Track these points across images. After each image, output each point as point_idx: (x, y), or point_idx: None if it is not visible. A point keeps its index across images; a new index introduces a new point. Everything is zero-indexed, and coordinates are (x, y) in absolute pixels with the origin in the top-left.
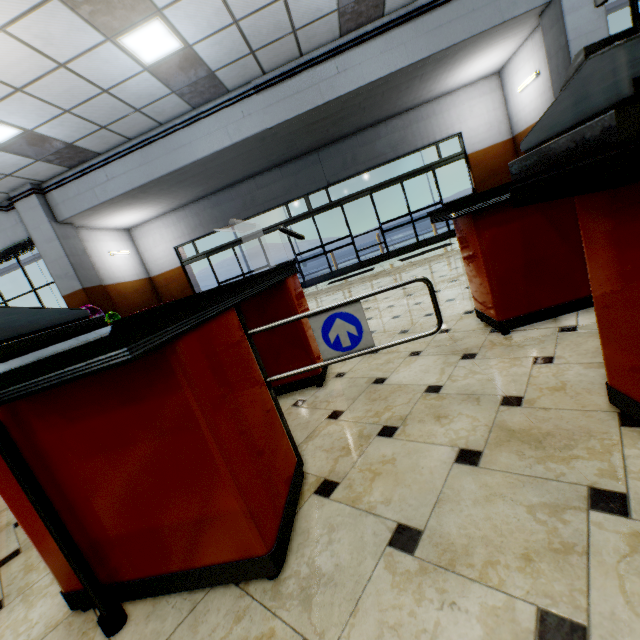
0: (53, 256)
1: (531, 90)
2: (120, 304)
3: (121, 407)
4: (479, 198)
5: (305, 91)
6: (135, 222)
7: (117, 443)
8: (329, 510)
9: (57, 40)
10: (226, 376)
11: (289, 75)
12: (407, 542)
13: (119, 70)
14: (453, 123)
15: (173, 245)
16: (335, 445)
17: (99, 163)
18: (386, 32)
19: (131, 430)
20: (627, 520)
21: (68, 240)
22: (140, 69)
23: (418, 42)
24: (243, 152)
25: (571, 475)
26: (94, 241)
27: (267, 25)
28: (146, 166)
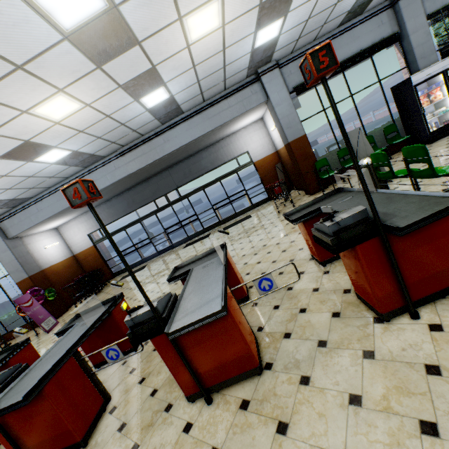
0: (7, 260)
1: (276, 132)
2: (55, 279)
3: (31, 406)
4: (177, 276)
5: (148, 153)
6: (60, 224)
7: (31, 416)
8: (109, 419)
9: (0, 169)
10: (65, 387)
11: (138, 146)
12: (122, 428)
13: (37, 168)
14: (243, 146)
15: (87, 233)
16: (124, 388)
17: (32, 202)
18: (187, 120)
19: (35, 412)
20: (167, 413)
21: (16, 248)
22: (49, 165)
23: (205, 124)
24: (120, 183)
25: (169, 398)
26: (34, 242)
27: (118, 133)
28: (61, 201)
